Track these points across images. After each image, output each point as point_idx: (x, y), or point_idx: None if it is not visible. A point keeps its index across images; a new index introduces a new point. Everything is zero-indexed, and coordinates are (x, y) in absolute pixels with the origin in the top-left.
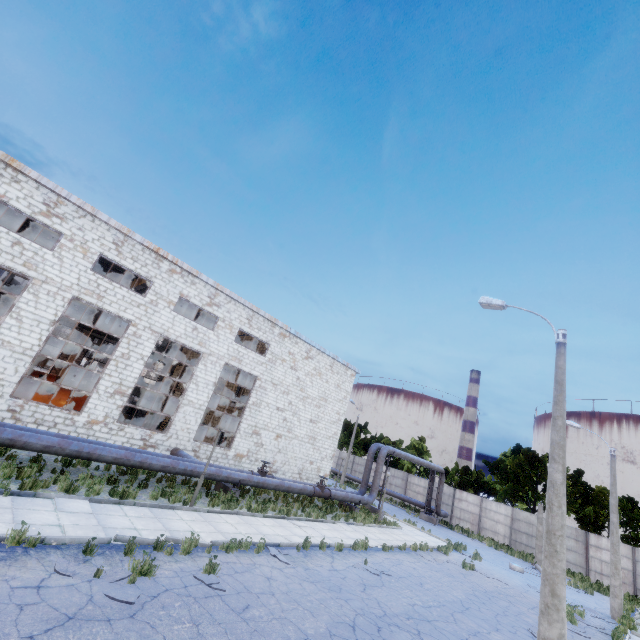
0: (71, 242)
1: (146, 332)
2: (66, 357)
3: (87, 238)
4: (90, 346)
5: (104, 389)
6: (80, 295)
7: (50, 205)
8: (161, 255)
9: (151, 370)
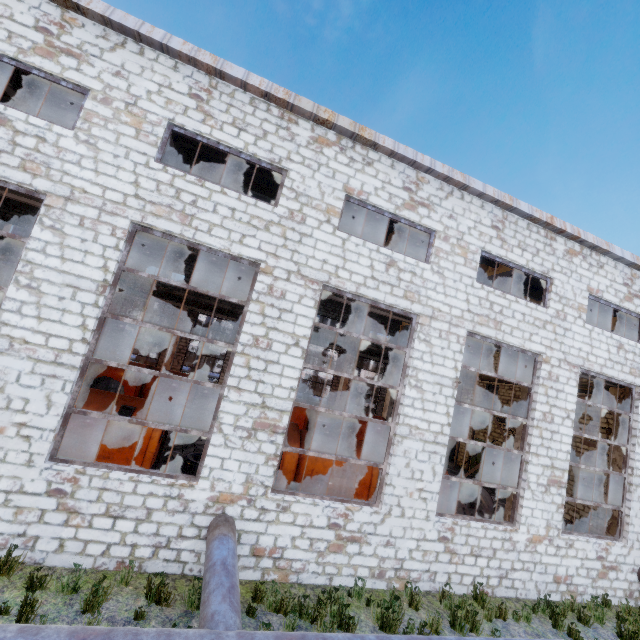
0: (445, 242)
1: (561, 369)
2: (337, 382)
3: (461, 229)
4: (354, 367)
5: (534, 480)
6: (473, 327)
7: (410, 189)
8: (555, 228)
9: (578, 433)
